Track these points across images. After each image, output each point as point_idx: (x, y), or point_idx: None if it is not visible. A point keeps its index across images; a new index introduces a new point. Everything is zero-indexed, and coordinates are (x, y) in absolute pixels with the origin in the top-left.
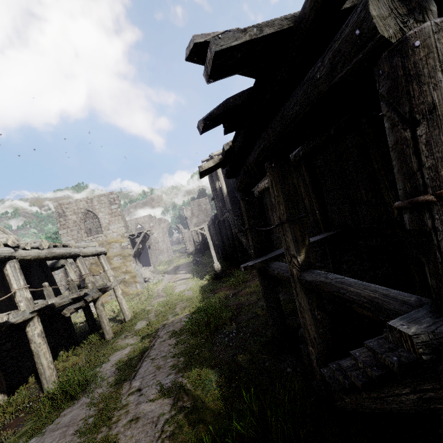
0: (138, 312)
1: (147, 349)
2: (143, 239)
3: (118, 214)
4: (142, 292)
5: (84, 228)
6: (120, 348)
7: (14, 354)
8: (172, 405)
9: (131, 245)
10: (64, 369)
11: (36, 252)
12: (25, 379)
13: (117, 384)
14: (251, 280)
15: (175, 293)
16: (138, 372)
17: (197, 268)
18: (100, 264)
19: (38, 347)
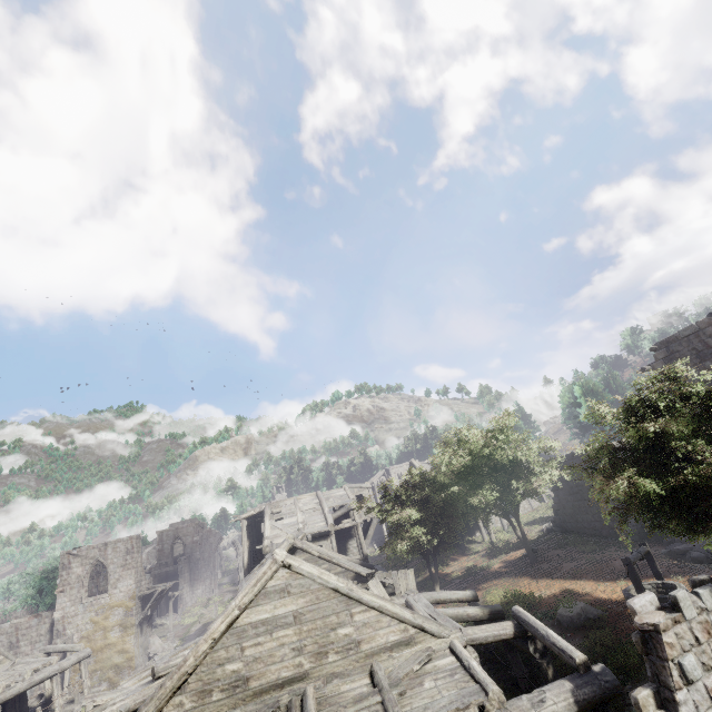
0: None
1: None
2: (157, 598)
3: (132, 566)
4: None
5: (88, 584)
6: None
7: None
8: None
9: (140, 606)
10: None
11: (18, 689)
12: None
13: None
14: None
15: None
16: None
17: None
18: (93, 638)
19: None
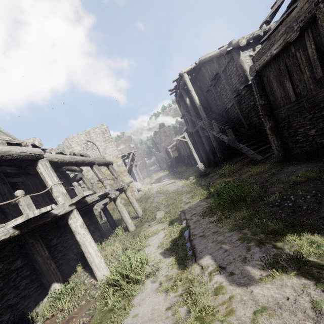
0: (146, 209)
1: (185, 229)
2: (132, 158)
3: (110, 140)
4: (139, 198)
5: None
6: (153, 233)
7: (60, 248)
8: (323, 284)
9: (124, 164)
10: (105, 257)
11: (61, 156)
12: (73, 269)
13: (180, 264)
14: (243, 168)
15: (170, 192)
16: (197, 250)
17: (177, 175)
18: None
19: (83, 237)
